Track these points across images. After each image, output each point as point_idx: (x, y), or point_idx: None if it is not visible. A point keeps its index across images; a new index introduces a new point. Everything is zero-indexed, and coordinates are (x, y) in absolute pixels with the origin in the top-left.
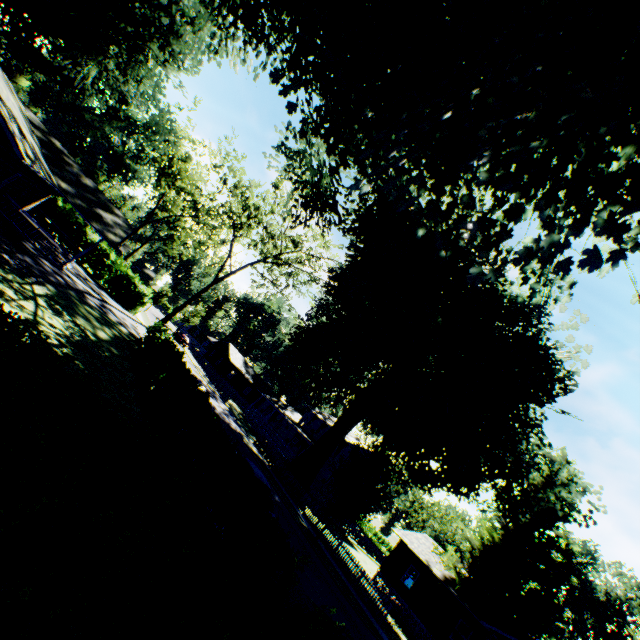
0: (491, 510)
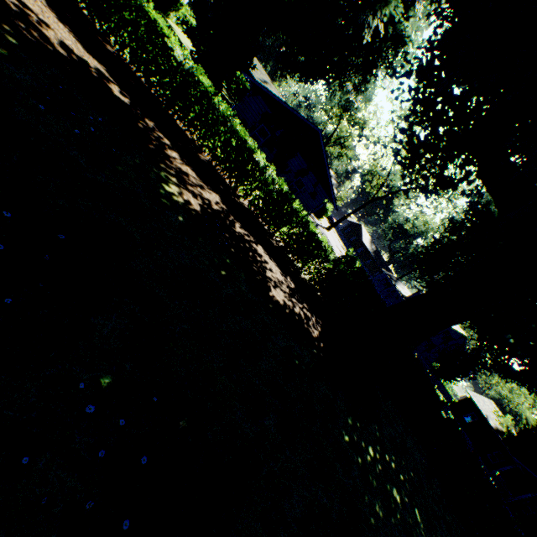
0: None
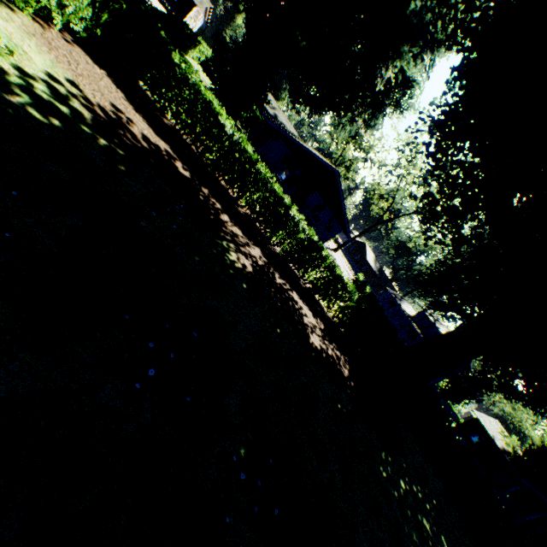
0: None
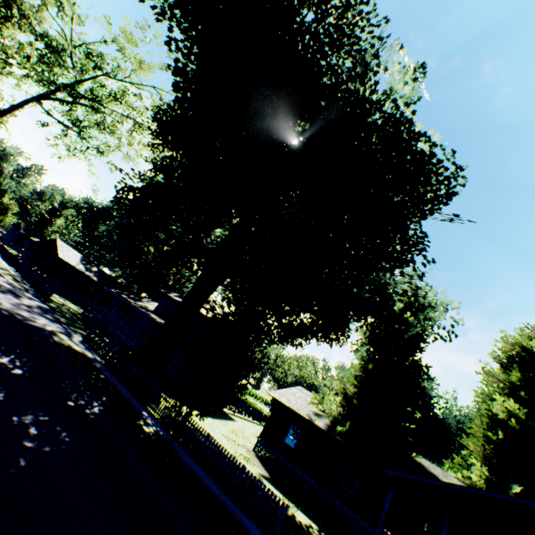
0: (363, 348)
